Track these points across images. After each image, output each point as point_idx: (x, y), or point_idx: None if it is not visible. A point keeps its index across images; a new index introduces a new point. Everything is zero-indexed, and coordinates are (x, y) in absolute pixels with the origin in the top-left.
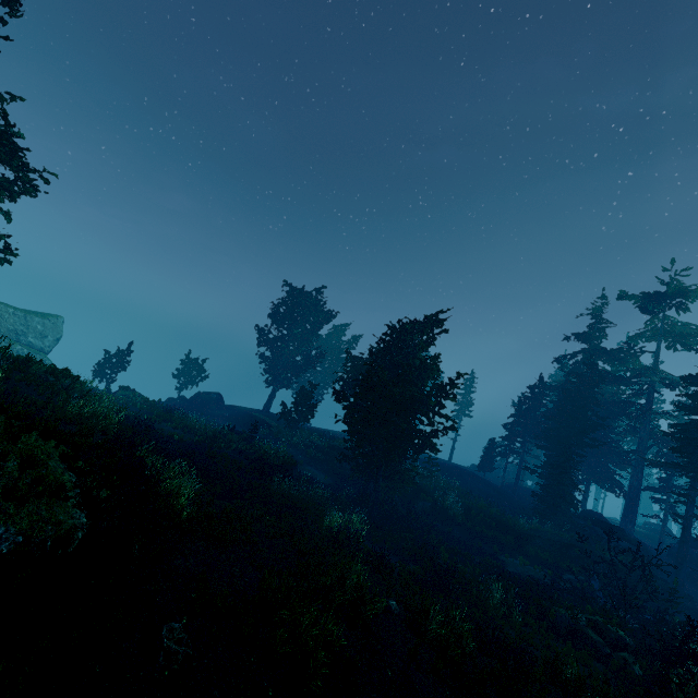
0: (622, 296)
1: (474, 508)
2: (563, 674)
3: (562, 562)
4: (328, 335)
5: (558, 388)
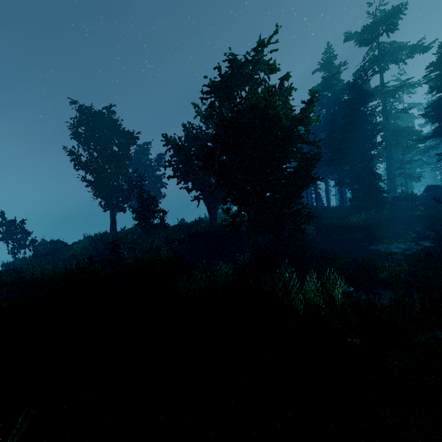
0: (347, 37)
1: (322, 226)
2: None
3: (397, 231)
4: (136, 154)
5: (329, 123)
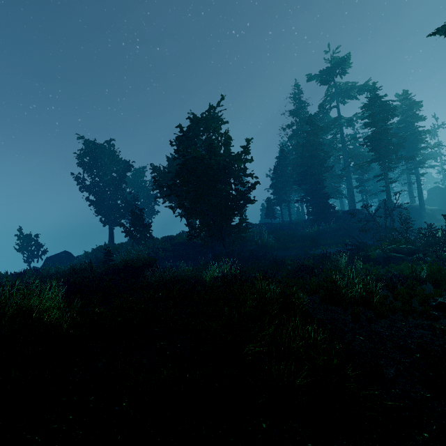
0: (309, 78)
1: (281, 236)
2: (420, 275)
3: (339, 240)
4: (133, 177)
5: (295, 149)
